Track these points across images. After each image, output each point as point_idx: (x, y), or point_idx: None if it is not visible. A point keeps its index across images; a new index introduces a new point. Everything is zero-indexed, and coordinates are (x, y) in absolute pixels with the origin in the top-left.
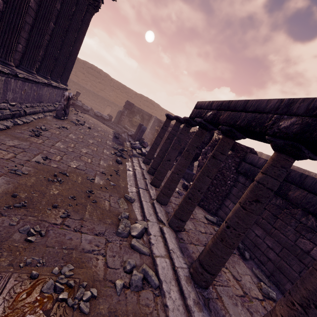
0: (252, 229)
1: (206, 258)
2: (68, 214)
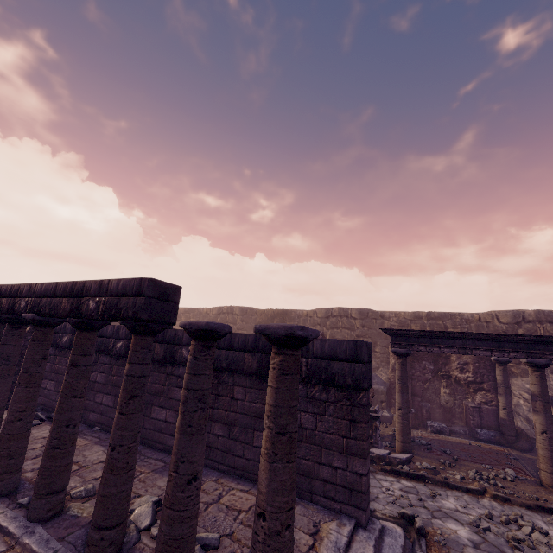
0: None
1: None
2: None
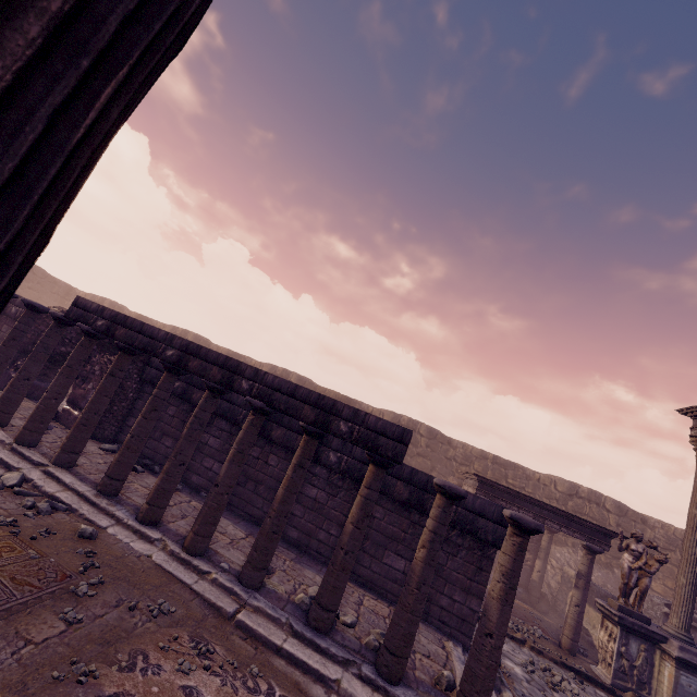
0: (163, 442)
1: (115, 469)
2: None
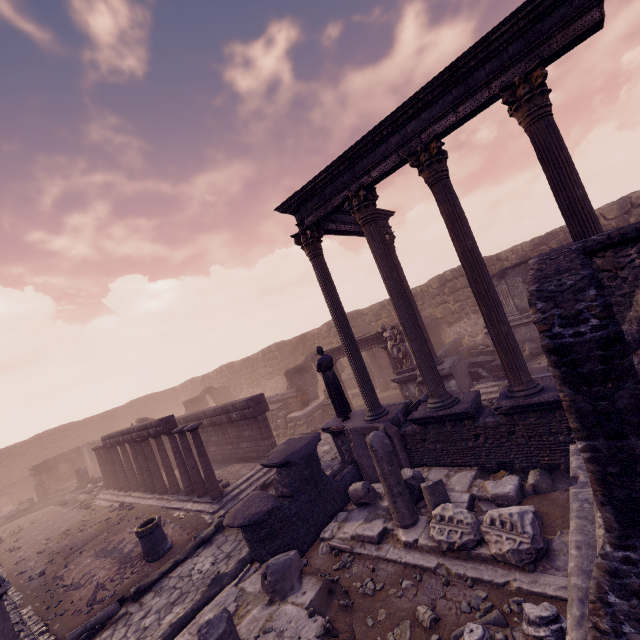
0: None
1: (141, 483)
2: (86, 524)
